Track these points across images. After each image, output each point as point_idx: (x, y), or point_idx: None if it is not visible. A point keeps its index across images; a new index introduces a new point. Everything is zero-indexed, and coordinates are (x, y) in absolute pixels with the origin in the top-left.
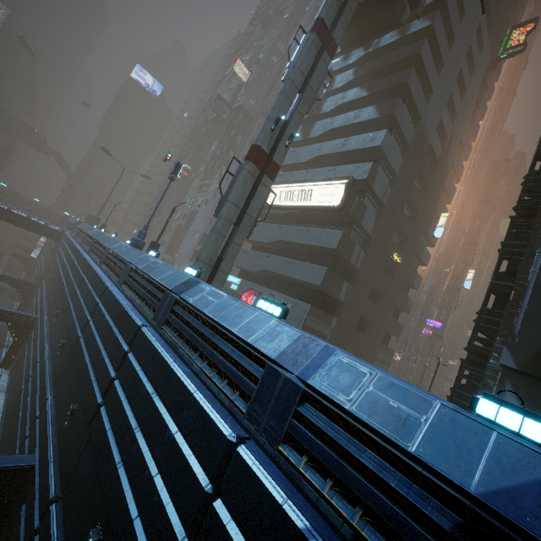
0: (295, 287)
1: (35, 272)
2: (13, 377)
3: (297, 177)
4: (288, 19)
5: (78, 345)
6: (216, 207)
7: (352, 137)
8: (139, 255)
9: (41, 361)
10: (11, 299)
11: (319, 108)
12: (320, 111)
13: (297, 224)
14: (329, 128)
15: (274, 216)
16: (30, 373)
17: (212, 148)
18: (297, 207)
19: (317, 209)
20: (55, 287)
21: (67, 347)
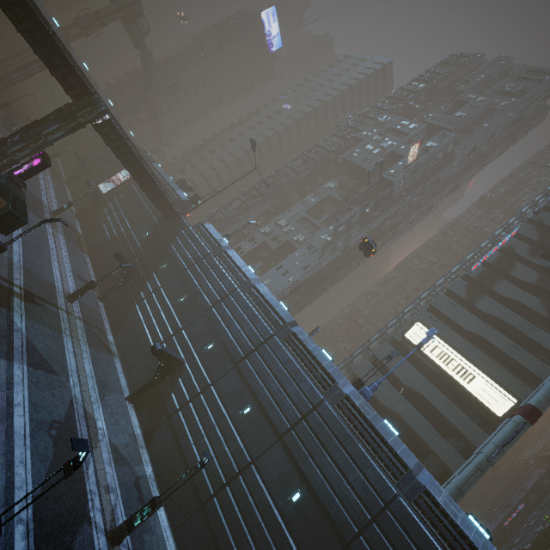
0: (419, 447)
1: (107, 220)
2: (147, 425)
3: (453, 339)
4: (464, 121)
5: (361, 548)
6: (495, 455)
7: (523, 350)
8: (410, 456)
9: (254, 485)
10: (80, 249)
11: (493, 282)
12: (493, 286)
13: (433, 379)
14: (499, 316)
15: (414, 357)
16: (223, 478)
17: (329, 183)
18: (452, 379)
19: (475, 400)
20: (206, 331)
21: (312, 508)
